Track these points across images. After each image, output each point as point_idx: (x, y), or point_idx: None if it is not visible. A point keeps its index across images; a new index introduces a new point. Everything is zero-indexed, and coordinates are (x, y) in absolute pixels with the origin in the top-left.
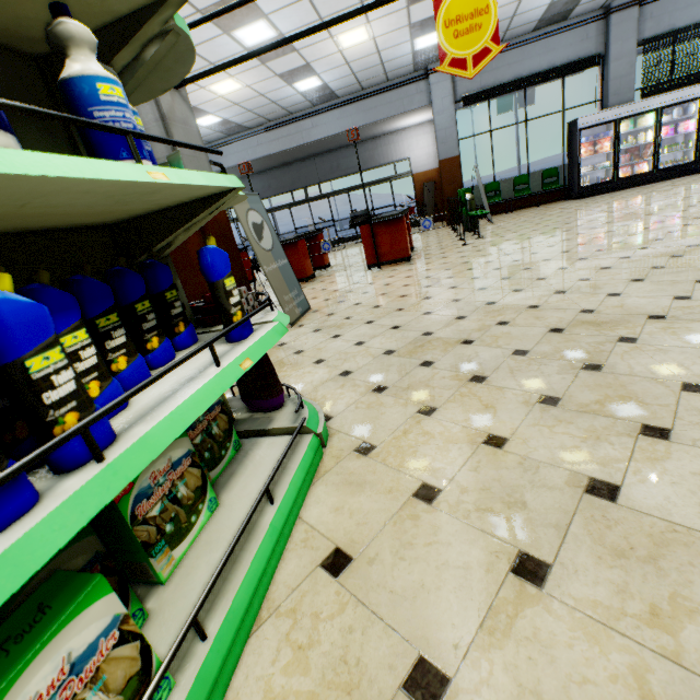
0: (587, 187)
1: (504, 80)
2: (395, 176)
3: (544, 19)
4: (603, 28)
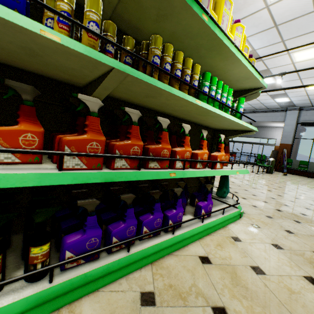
0: None
1: None
2: (266, 144)
3: None
4: None
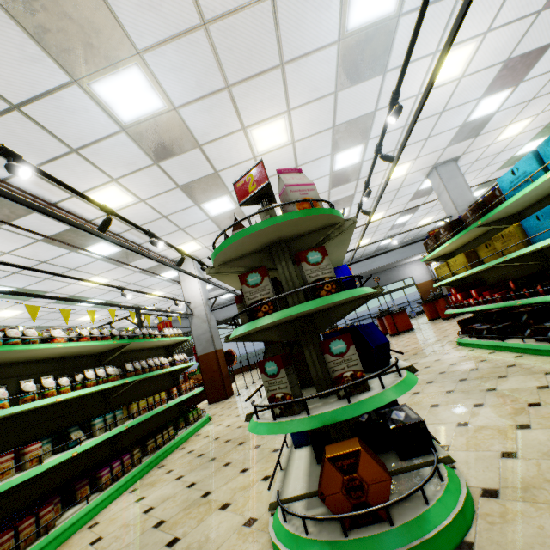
0: None
1: None
2: (405, 286)
3: None
4: None
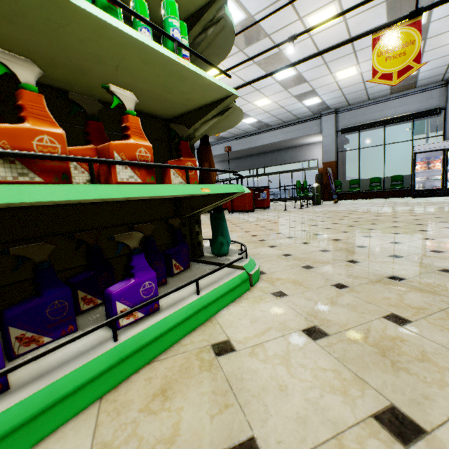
0: (420, 190)
1: (370, 120)
2: (307, 168)
3: (394, 88)
4: (444, 92)
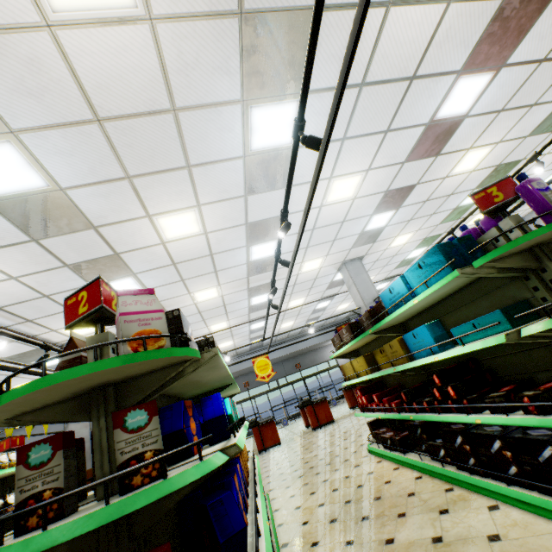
0: None
1: None
2: (330, 367)
3: None
4: None
